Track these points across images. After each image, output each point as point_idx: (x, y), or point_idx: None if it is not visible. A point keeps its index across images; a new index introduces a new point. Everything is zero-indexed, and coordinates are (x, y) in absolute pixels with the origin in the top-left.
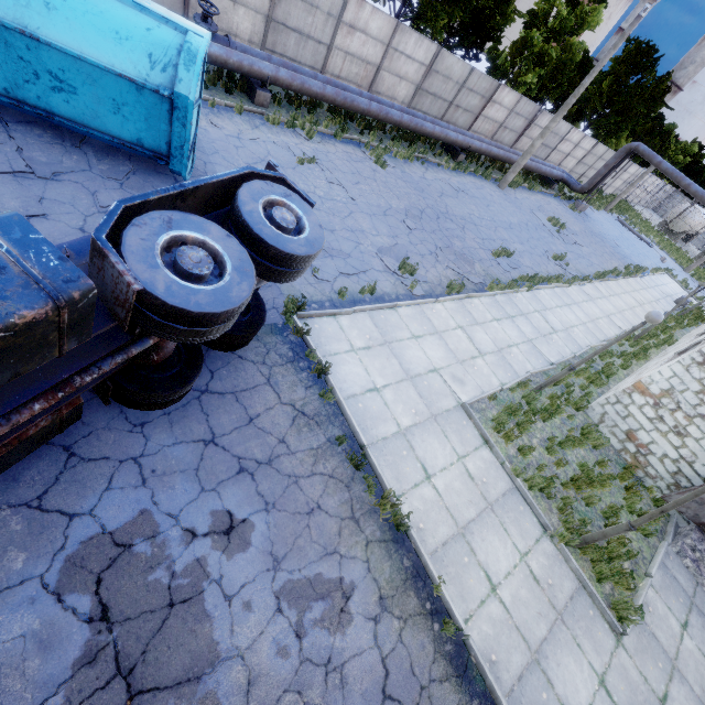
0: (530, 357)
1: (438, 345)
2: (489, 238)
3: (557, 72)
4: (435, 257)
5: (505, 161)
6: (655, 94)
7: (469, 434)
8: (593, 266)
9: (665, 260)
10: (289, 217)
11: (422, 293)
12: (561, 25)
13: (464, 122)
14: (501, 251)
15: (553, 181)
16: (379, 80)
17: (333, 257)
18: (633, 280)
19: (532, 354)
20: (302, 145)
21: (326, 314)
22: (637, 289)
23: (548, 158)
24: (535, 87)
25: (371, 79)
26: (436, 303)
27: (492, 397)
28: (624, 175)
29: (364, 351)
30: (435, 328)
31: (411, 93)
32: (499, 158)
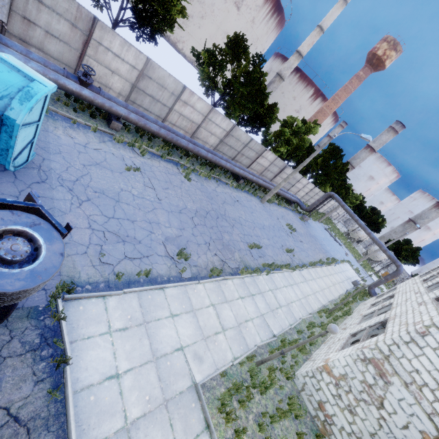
0: (260, 330)
1: (191, 322)
2: (248, 234)
3: (296, 149)
4: (208, 246)
5: (266, 187)
6: (342, 170)
7: (195, 418)
8: (309, 256)
9: (348, 255)
10: (21, 247)
11: (189, 275)
12: (298, 130)
13: (246, 163)
14: (254, 245)
15: (292, 202)
16: (199, 132)
17: (125, 242)
18: (331, 267)
19: (262, 327)
20: (134, 159)
21: (96, 296)
22: (332, 273)
23: (290, 189)
24: (285, 154)
25: (194, 130)
26: (199, 284)
27: (223, 374)
28: (328, 204)
29: (119, 333)
30: (192, 307)
31: (217, 142)
32: (263, 185)
